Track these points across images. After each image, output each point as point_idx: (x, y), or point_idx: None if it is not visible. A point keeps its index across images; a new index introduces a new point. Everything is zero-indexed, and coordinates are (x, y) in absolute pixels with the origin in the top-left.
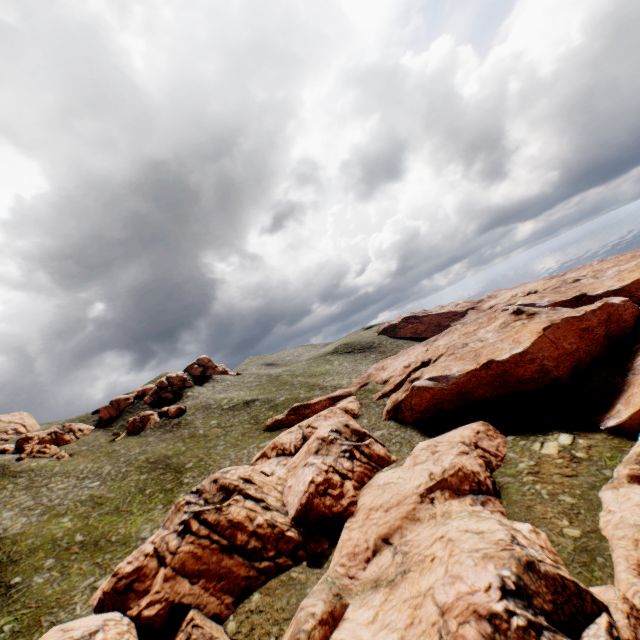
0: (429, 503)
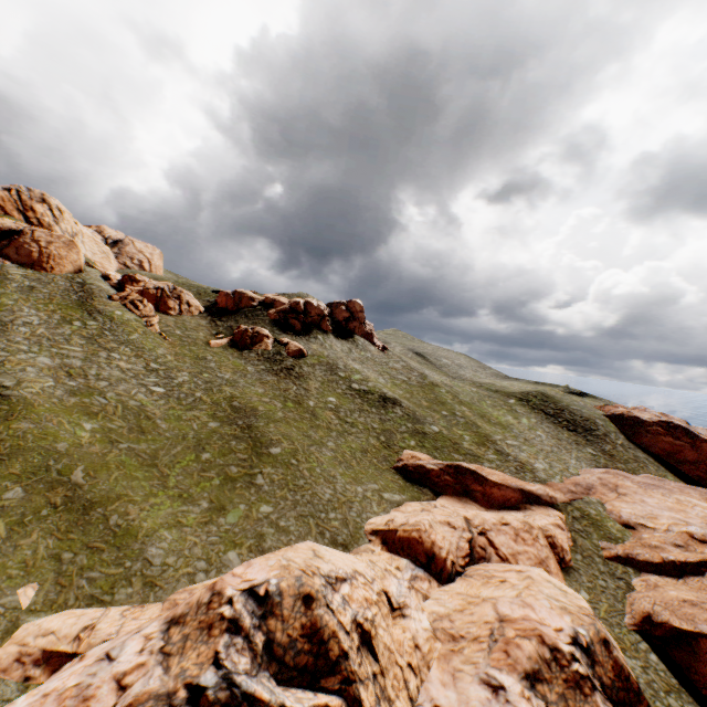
0: None
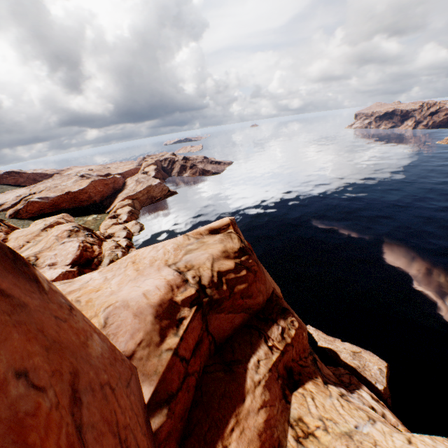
0: (46, 231)
